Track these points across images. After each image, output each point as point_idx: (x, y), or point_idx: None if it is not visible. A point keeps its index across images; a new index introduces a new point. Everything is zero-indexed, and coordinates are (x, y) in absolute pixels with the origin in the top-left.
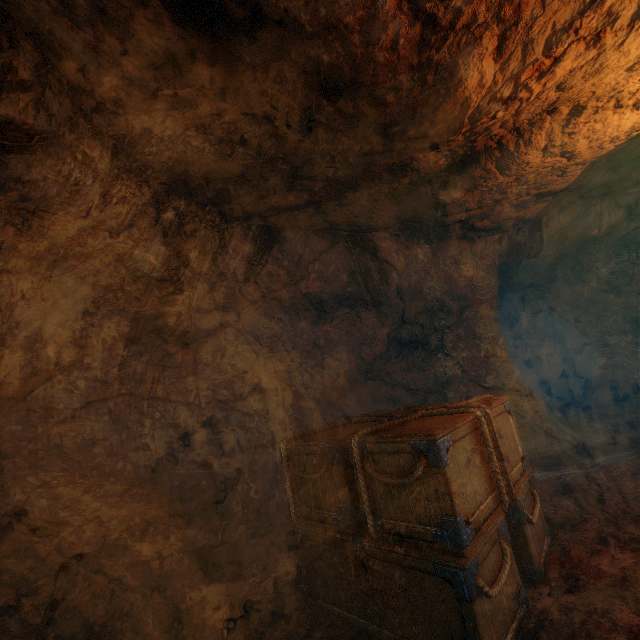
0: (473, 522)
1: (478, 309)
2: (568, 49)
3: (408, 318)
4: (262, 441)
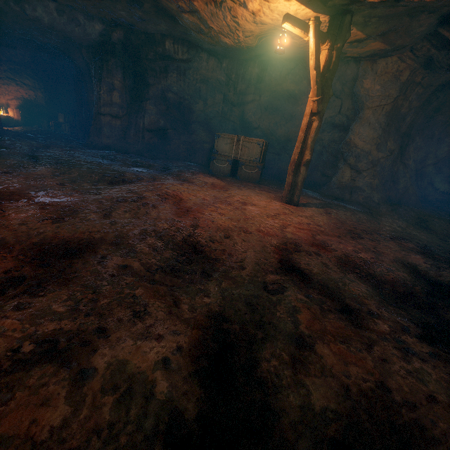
0: (219, 153)
1: (364, 112)
2: (236, 32)
3: (342, 111)
4: None
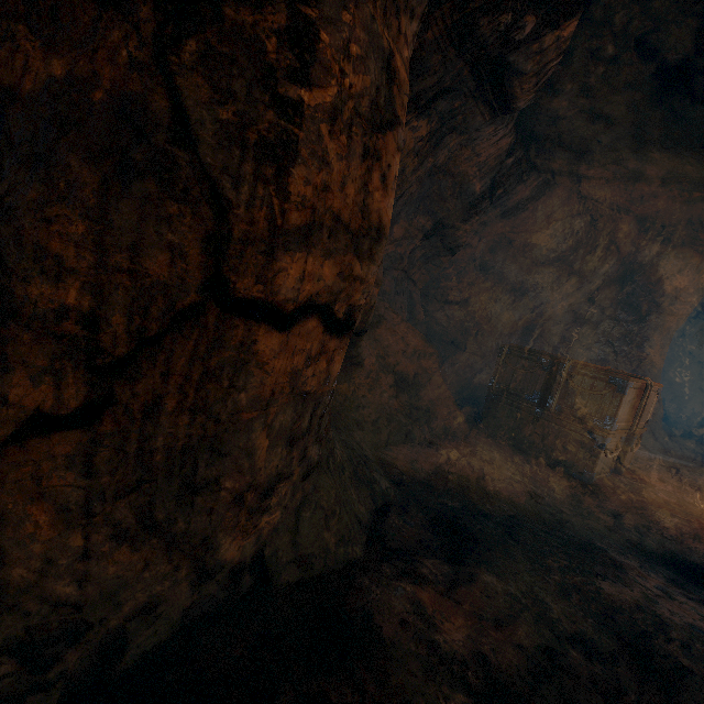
0: (617, 425)
1: (664, 318)
2: None
3: (595, 298)
4: (445, 338)
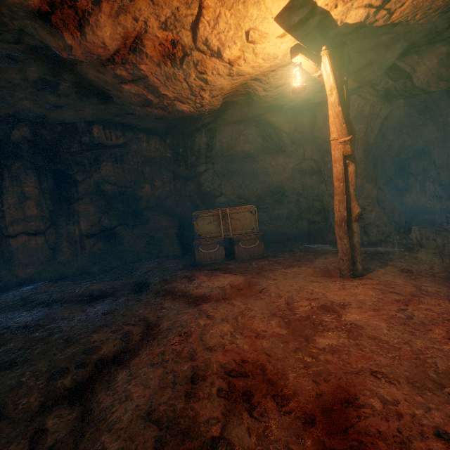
0: (203, 236)
1: None
2: (200, 94)
3: (307, 156)
4: None
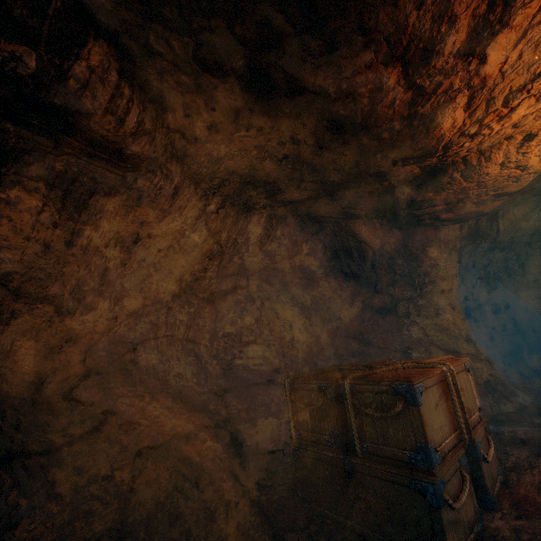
0: (440, 451)
1: (440, 284)
2: (522, 102)
3: (380, 288)
4: (260, 380)
